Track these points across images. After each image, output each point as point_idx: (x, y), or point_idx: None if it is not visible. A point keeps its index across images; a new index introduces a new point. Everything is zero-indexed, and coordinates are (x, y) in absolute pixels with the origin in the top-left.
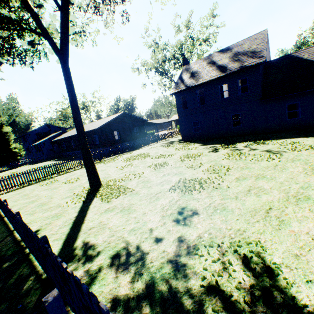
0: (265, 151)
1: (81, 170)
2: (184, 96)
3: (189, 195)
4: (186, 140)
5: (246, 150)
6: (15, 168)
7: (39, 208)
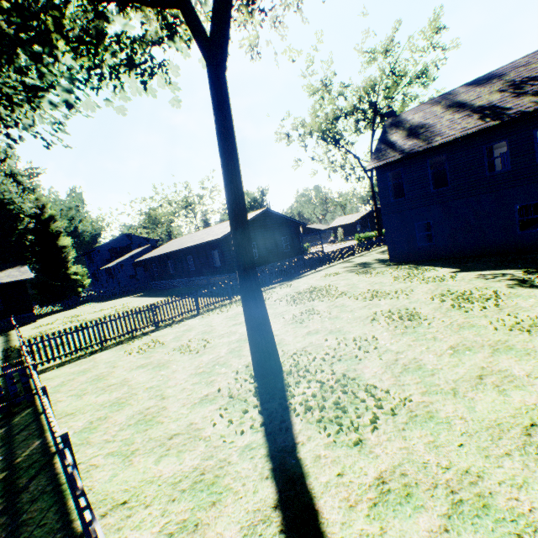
0: None
1: (202, 321)
2: (397, 173)
3: None
4: (400, 261)
5: None
6: (73, 308)
7: (142, 435)
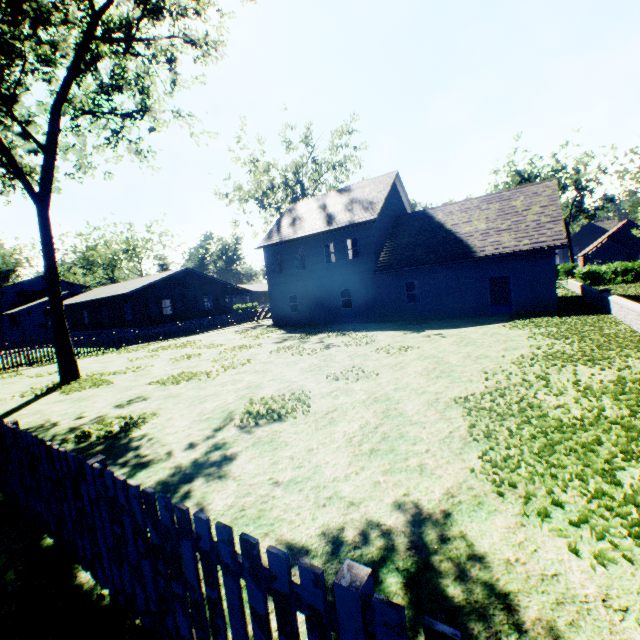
0: (324, 345)
1: None
2: (277, 254)
3: (165, 386)
4: (280, 324)
5: (310, 343)
6: None
7: None
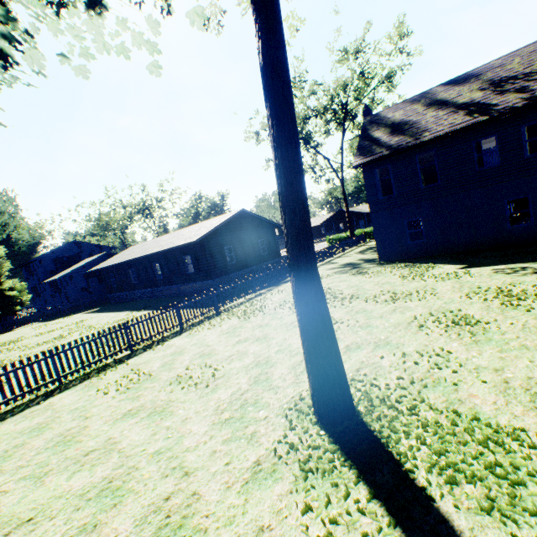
0: None
1: (192, 339)
2: (385, 170)
3: None
4: (390, 259)
5: None
6: (9, 331)
7: None
